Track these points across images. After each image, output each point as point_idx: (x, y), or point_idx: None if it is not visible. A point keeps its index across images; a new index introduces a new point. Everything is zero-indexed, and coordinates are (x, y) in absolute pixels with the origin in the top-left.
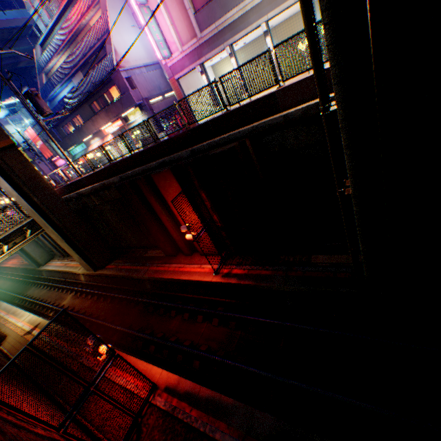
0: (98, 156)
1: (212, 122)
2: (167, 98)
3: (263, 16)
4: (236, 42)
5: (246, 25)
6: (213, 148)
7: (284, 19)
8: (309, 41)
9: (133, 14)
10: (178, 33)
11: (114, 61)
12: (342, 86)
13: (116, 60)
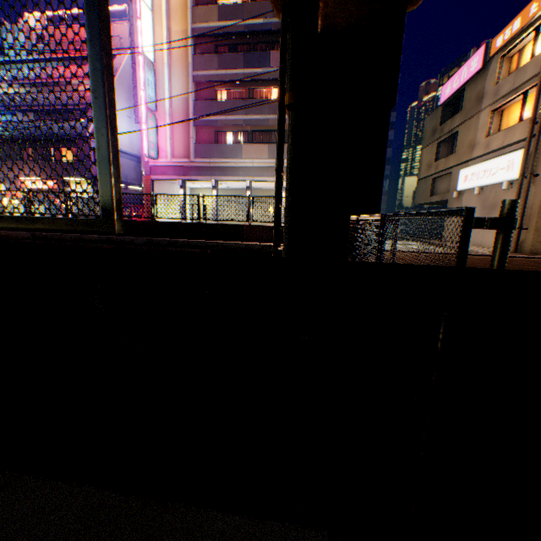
0: (7, 201)
1: (183, 224)
2: (130, 189)
3: (250, 176)
4: (222, 181)
5: (235, 174)
6: (174, 246)
7: (265, 187)
8: (276, 201)
9: (136, 110)
10: (173, 147)
11: (91, 129)
12: (289, 235)
13: (93, 130)
